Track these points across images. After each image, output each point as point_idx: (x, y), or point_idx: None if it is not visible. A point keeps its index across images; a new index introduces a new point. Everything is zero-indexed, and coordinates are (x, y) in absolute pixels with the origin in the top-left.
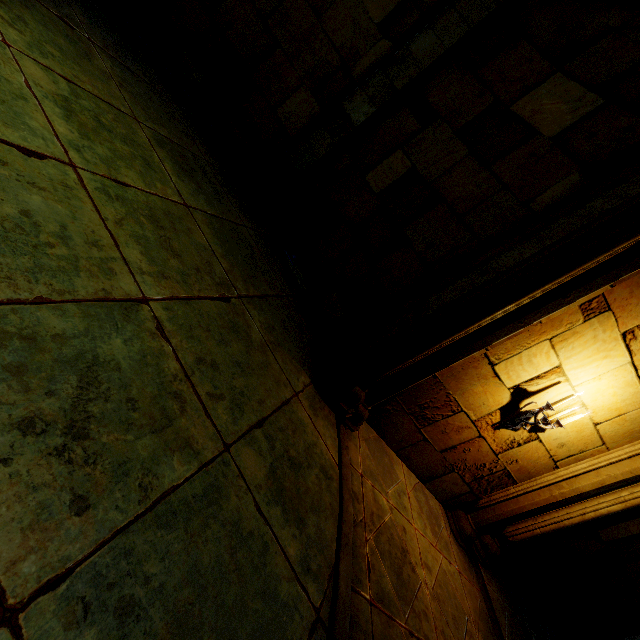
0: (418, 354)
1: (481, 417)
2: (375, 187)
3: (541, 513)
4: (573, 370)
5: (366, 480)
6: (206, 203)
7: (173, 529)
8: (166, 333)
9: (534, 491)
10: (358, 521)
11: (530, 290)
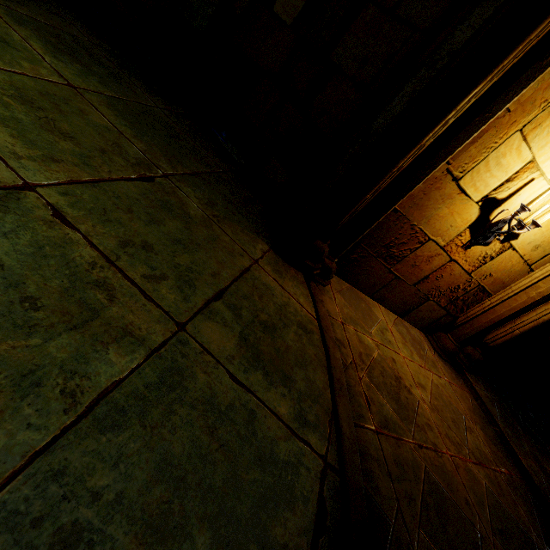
0: (375, 186)
1: (450, 241)
2: (286, 18)
3: (519, 316)
4: (548, 161)
5: (348, 326)
6: (100, 84)
7: (124, 429)
8: (69, 220)
9: (510, 298)
10: (348, 364)
11: (500, 58)
